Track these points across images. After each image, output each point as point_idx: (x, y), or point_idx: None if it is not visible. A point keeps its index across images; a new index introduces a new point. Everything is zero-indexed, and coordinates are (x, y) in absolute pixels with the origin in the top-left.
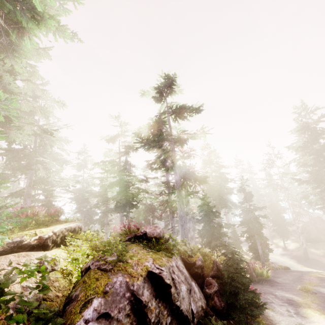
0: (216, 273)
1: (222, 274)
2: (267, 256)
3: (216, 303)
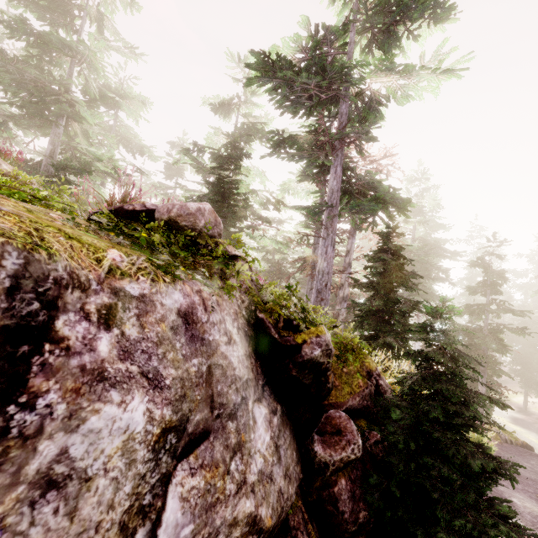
0: (367, 406)
1: (388, 416)
2: (490, 411)
3: (336, 502)
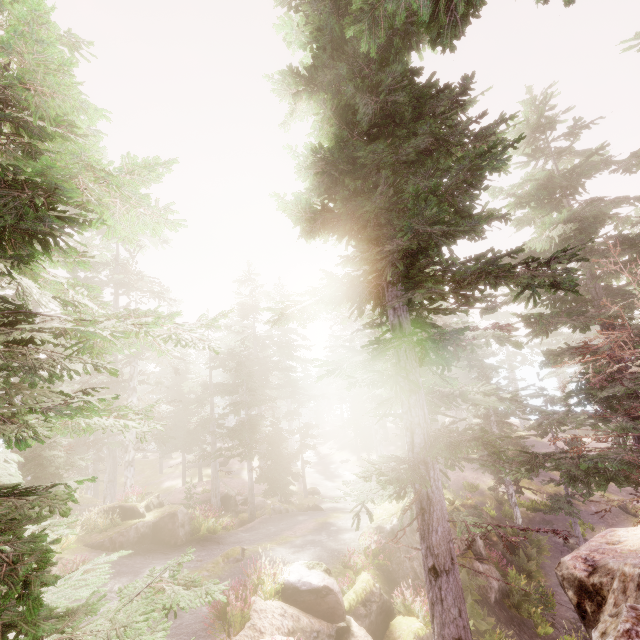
0: None
1: None
2: (285, 488)
3: None
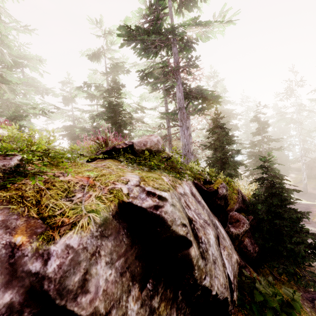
0: (241, 206)
1: (253, 208)
2: None
3: (247, 247)
